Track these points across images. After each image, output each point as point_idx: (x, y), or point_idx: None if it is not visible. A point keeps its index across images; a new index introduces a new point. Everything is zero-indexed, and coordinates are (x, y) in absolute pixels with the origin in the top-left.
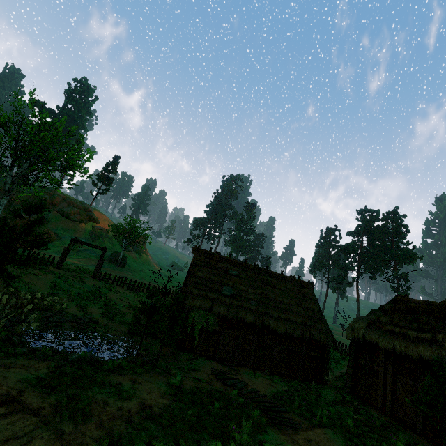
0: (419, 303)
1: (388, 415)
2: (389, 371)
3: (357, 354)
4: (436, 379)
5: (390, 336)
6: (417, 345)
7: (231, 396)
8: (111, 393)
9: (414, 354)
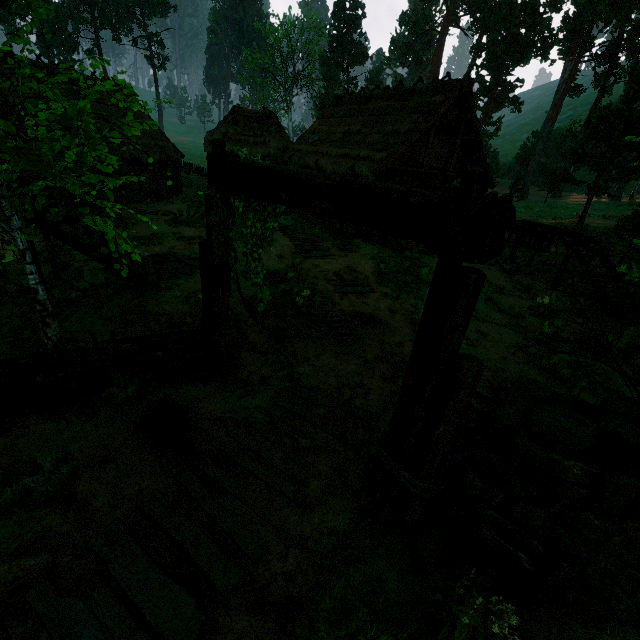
0: (250, 113)
1: None
2: None
3: None
4: None
5: (240, 144)
6: (257, 148)
7: (188, 217)
8: (170, 235)
9: (255, 154)
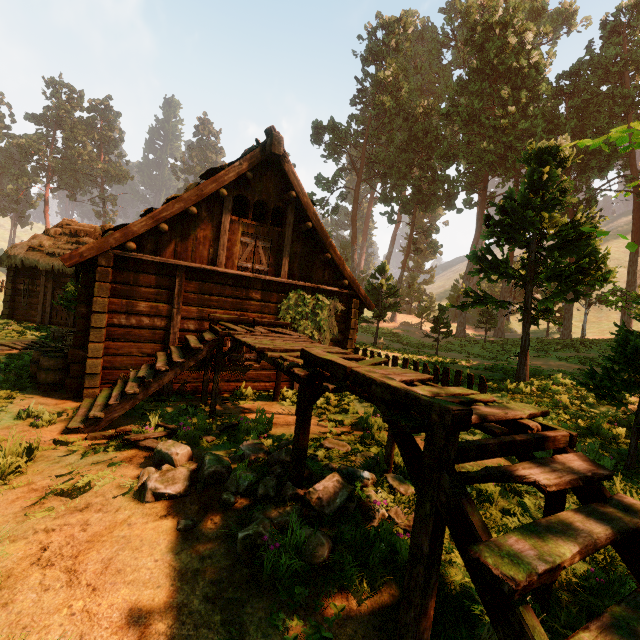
0: (84, 227)
1: (47, 324)
2: (50, 289)
3: (16, 281)
4: (78, 283)
5: (51, 259)
6: None
7: None
8: None
9: (70, 270)
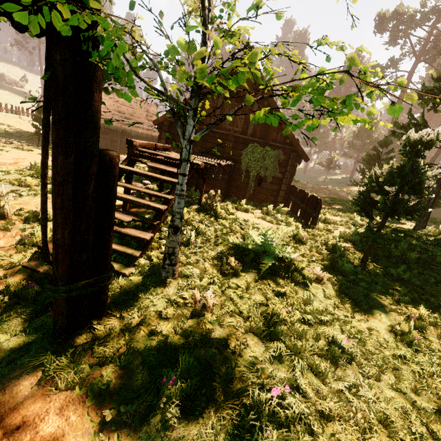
0: None
1: None
2: None
3: None
4: None
5: None
6: None
7: None
8: None
9: None
